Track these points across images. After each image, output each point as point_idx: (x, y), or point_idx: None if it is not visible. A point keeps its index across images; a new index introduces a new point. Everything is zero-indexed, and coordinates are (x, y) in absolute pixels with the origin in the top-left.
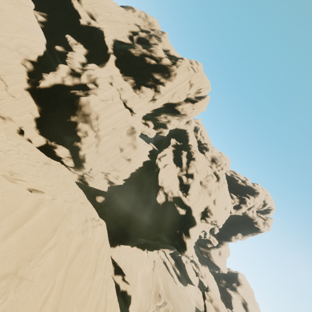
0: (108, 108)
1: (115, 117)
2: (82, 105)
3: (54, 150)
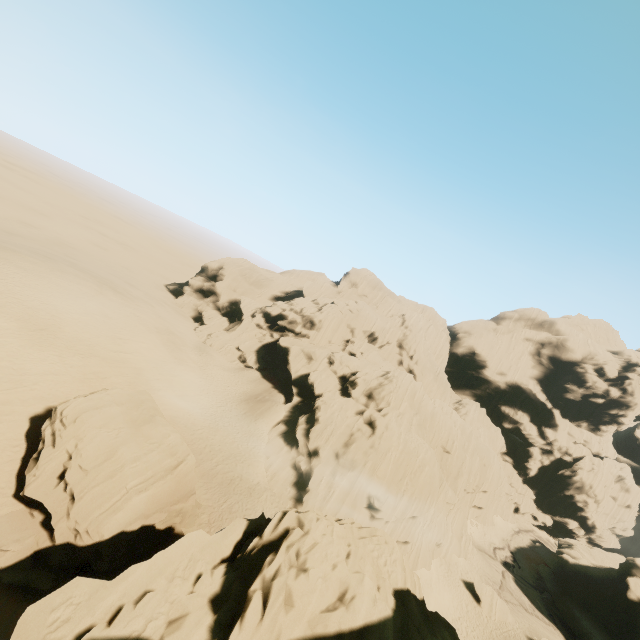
0: (596, 475)
1: (603, 478)
2: (575, 482)
3: (568, 526)
